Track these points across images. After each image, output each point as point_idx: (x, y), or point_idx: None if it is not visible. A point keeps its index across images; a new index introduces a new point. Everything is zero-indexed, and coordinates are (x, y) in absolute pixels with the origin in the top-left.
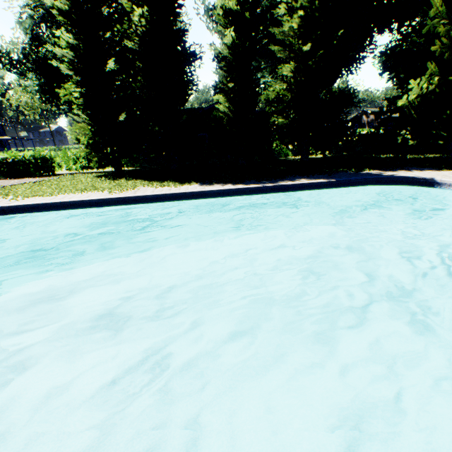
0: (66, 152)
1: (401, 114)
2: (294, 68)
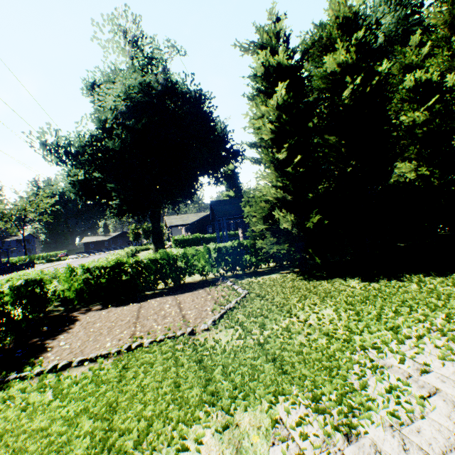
0: (208, 247)
1: None
2: None
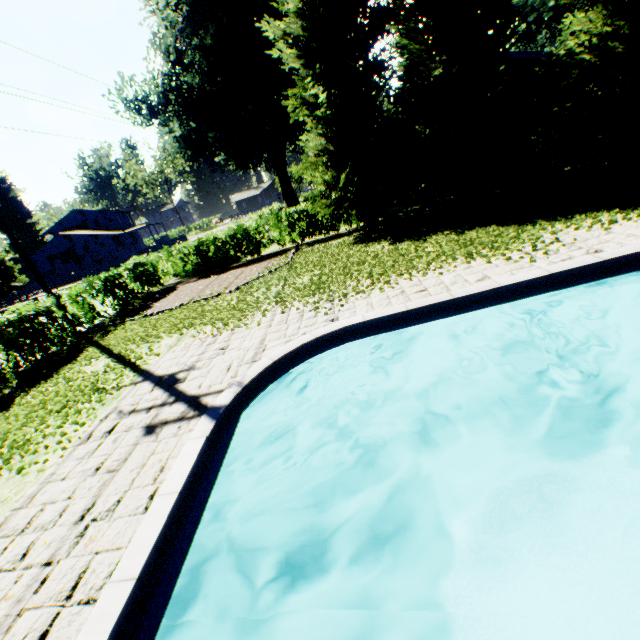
0: (277, 216)
1: None
2: None
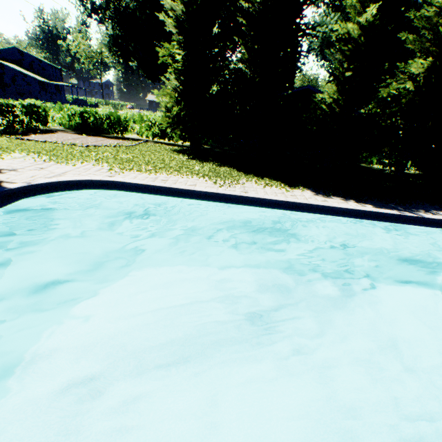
0: (142, 116)
1: None
2: (428, 65)
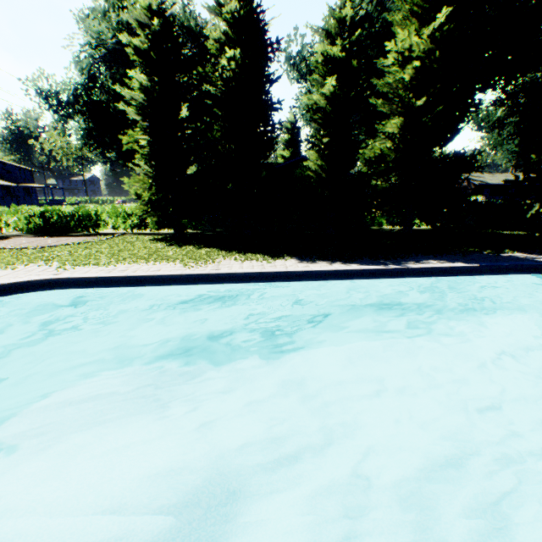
0: (115, 207)
1: None
2: (401, 124)
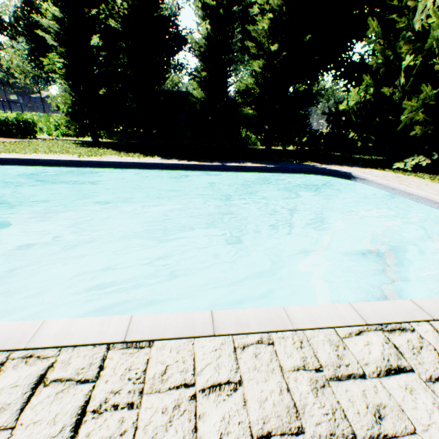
0: (48, 118)
1: (347, 117)
2: (263, 64)
